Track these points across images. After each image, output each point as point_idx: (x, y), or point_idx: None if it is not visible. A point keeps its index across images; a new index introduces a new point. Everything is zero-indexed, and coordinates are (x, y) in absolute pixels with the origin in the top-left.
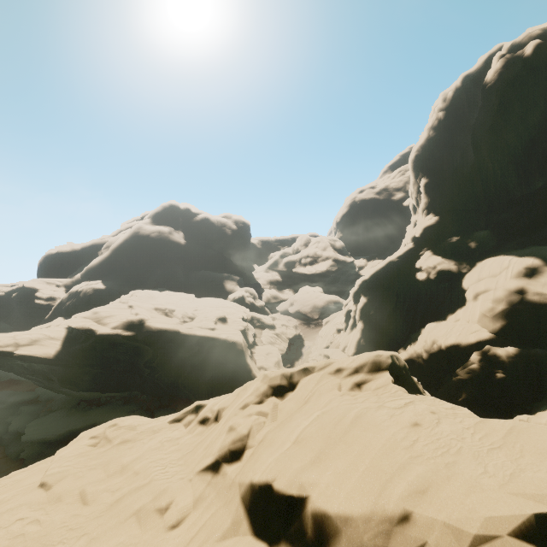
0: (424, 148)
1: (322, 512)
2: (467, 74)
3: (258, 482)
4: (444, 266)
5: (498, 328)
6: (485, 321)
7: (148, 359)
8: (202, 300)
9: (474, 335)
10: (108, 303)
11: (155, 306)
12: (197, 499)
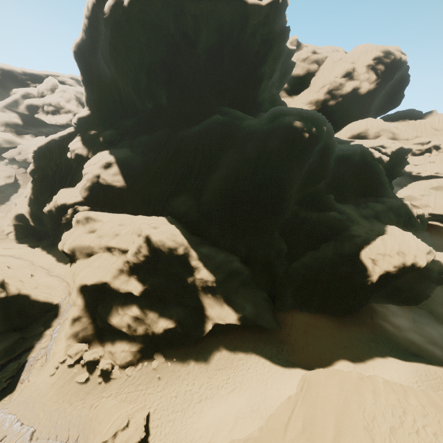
0: (79, 47)
1: None
2: None
3: None
4: (79, 151)
5: (86, 196)
6: (82, 191)
7: None
8: None
9: (73, 199)
10: None
11: None
12: None
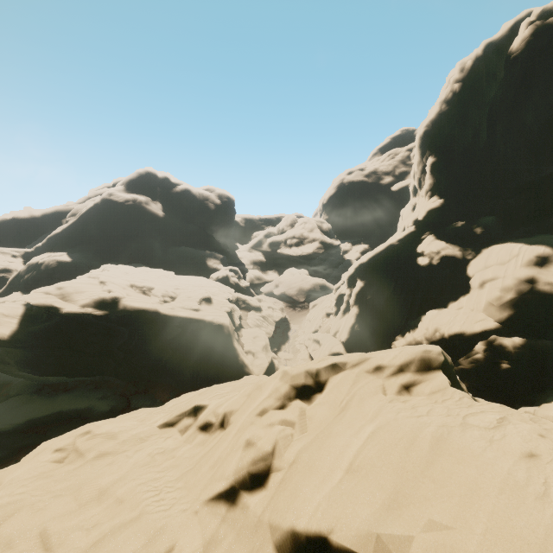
0: (434, 123)
1: None
2: (489, 42)
3: (305, 531)
4: (449, 251)
5: (505, 318)
6: (492, 310)
7: (123, 341)
8: (183, 278)
9: (480, 324)
10: (74, 278)
11: (130, 283)
12: (209, 542)
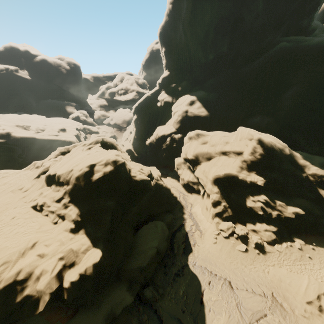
0: (163, 28)
1: (59, 175)
2: None
3: (47, 175)
4: (167, 99)
5: (178, 127)
6: (175, 125)
7: (19, 153)
8: (50, 119)
9: (170, 130)
10: None
11: (16, 124)
12: (33, 185)
